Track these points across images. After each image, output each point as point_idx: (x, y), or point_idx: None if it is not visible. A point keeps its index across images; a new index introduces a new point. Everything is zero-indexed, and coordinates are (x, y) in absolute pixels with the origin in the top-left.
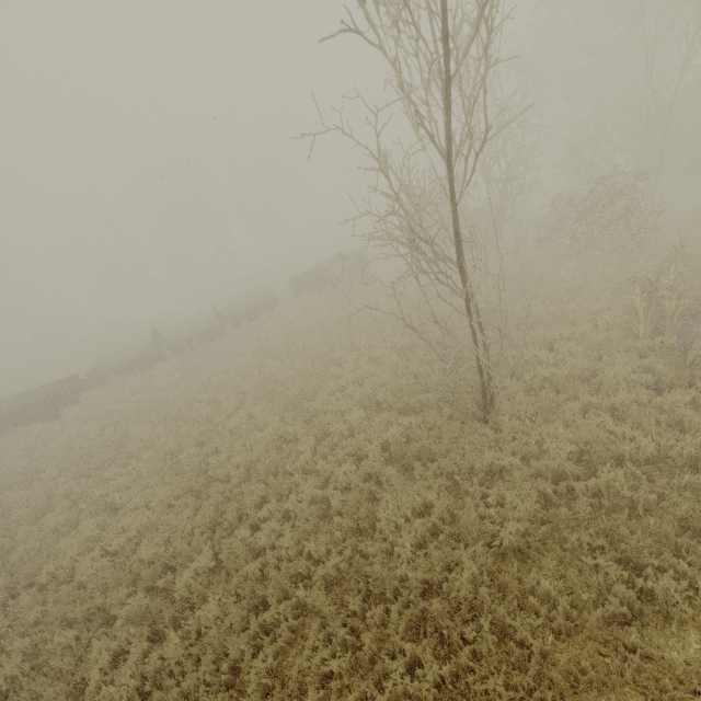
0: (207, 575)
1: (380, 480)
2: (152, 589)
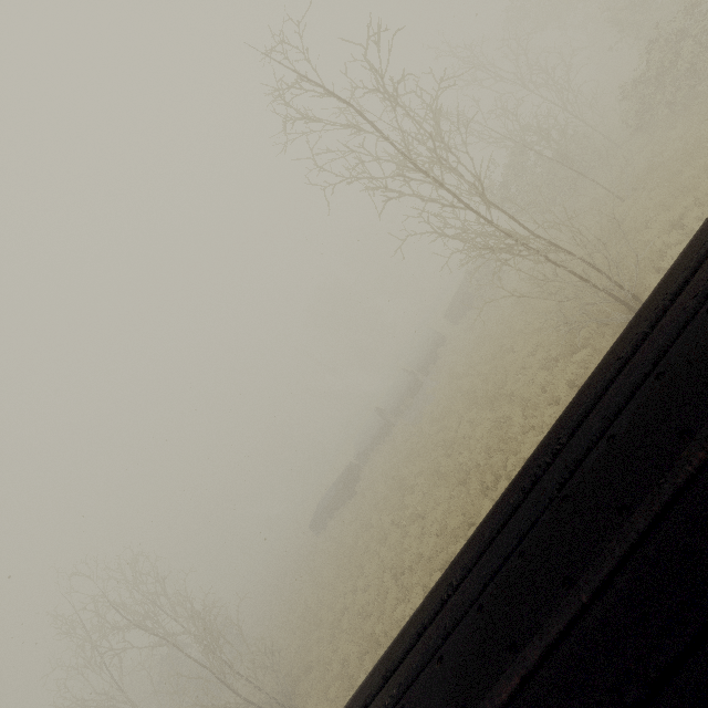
0: None
1: None
2: None
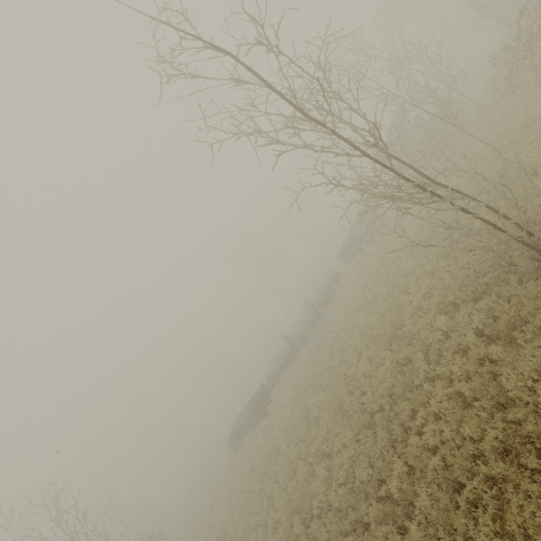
0: (408, 478)
1: (493, 360)
2: (380, 500)
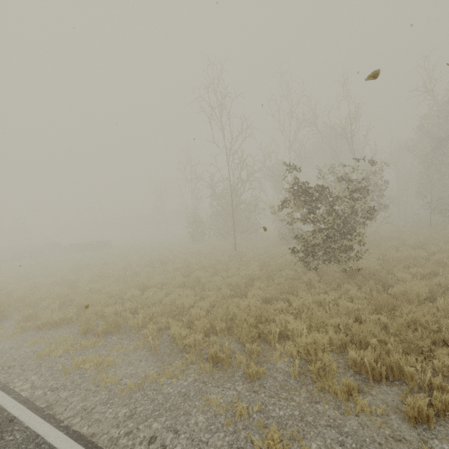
0: None
1: None
2: None
